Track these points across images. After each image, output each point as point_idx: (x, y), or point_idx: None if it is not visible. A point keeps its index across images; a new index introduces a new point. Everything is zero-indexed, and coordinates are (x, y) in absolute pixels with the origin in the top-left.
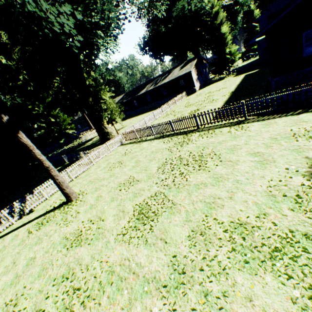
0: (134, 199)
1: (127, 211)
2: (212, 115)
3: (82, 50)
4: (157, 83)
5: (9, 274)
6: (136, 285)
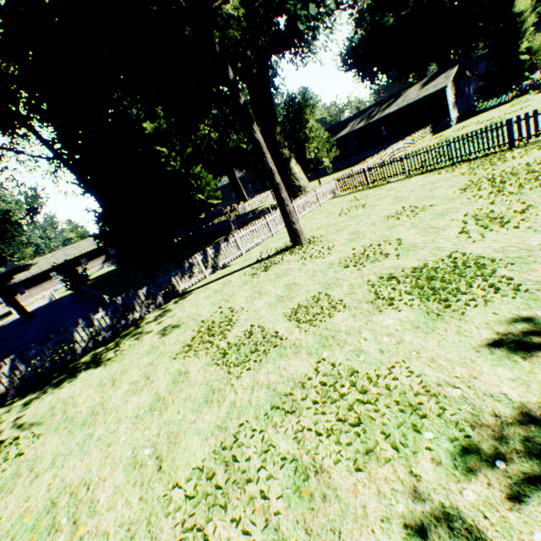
0: (444, 217)
1: (444, 225)
2: None
3: (271, 52)
4: (372, 116)
5: (264, 298)
6: None
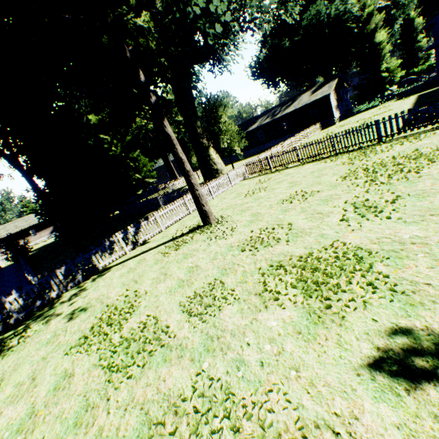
0: (328, 203)
1: (328, 211)
2: (409, 118)
3: (192, 62)
4: (276, 114)
5: (167, 281)
6: (434, 250)
